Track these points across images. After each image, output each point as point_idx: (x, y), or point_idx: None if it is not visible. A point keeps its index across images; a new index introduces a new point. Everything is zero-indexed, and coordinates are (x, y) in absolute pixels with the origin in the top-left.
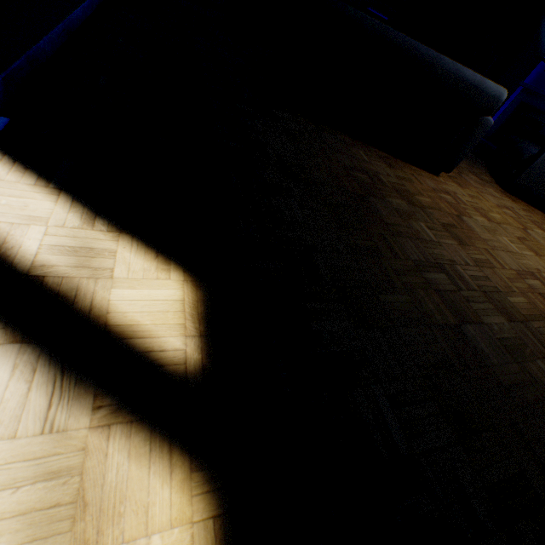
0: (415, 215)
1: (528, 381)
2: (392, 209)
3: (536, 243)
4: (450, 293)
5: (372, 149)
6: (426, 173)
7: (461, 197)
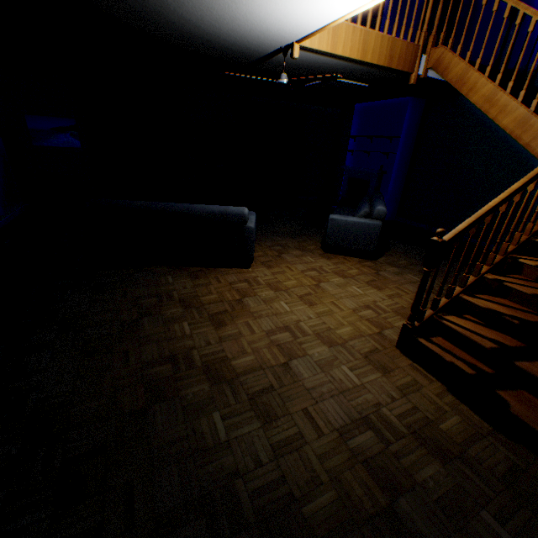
0: (185, 317)
1: (185, 436)
2: (160, 321)
3: (321, 293)
4: (162, 379)
5: (187, 268)
6: (236, 269)
7: (262, 278)
